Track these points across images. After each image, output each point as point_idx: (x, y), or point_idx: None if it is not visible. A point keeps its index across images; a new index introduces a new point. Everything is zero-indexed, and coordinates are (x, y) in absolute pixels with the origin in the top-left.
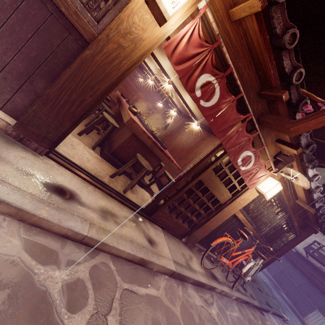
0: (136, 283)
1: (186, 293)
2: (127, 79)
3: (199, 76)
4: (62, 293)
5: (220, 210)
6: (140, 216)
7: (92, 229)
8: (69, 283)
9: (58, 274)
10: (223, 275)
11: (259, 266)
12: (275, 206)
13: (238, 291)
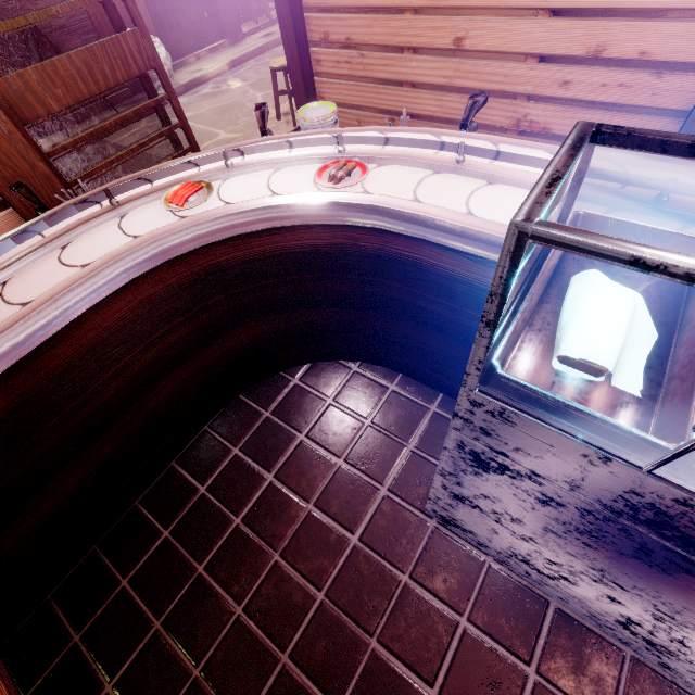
0: None
1: None
2: None
3: None
4: None
5: None
6: None
7: None
8: None
9: None
10: None
11: None
12: None
13: None
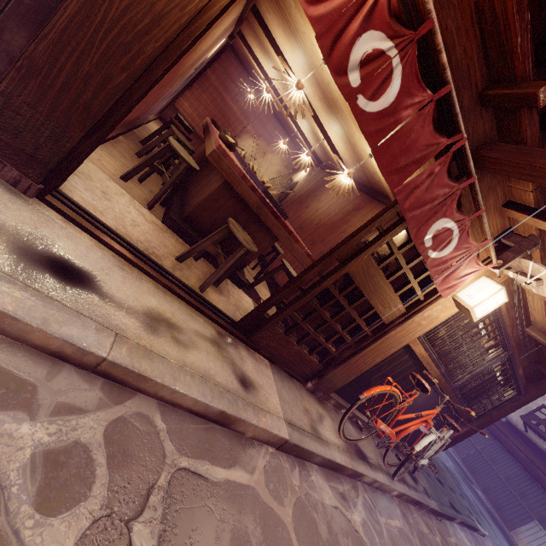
0: (208, 458)
1: (307, 482)
2: (226, 98)
3: (359, 35)
4: (30, 472)
5: (382, 336)
6: (230, 335)
7: (120, 346)
8: (53, 451)
9: (28, 430)
10: (377, 453)
11: (444, 441)
12: (483, 338)
13: (404, 482)
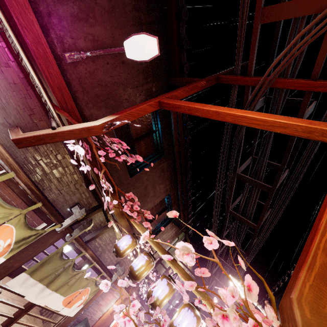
0: None
1: None
2: None
3: None
4: None
5: None
6: None
7: None
8: None
9: None
10: None
11: None
12: None
13: None
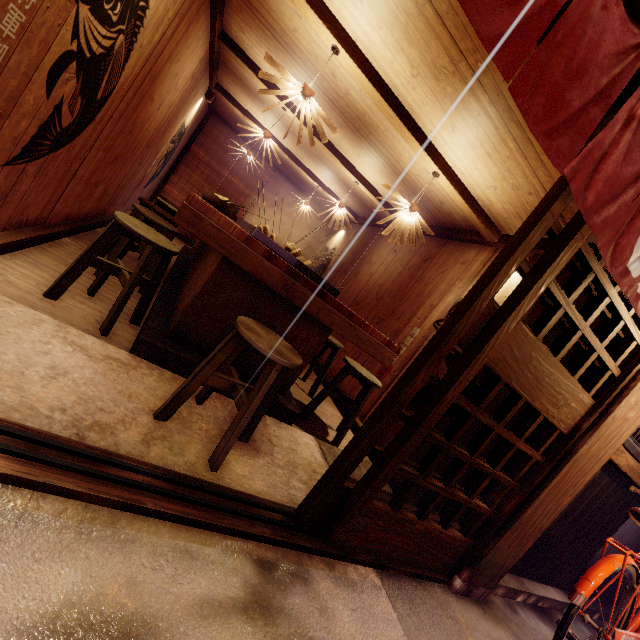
0: None
1: None
2: (223, 172)
3: None
4: None
5: (565, 459)
6: (287, 553)
7: None
8: None
9: None
10: None
11: None
12: None
13: None
